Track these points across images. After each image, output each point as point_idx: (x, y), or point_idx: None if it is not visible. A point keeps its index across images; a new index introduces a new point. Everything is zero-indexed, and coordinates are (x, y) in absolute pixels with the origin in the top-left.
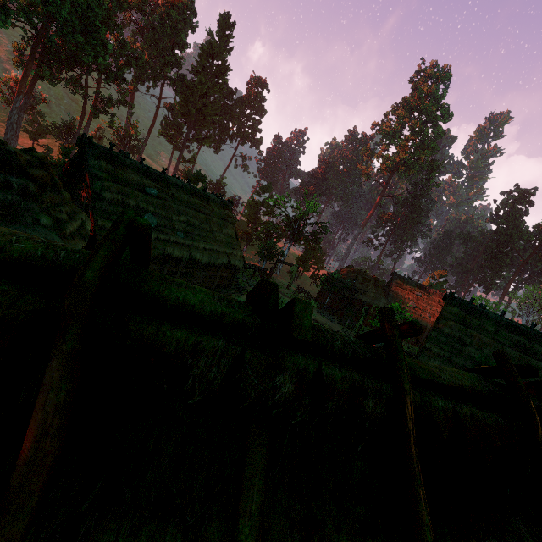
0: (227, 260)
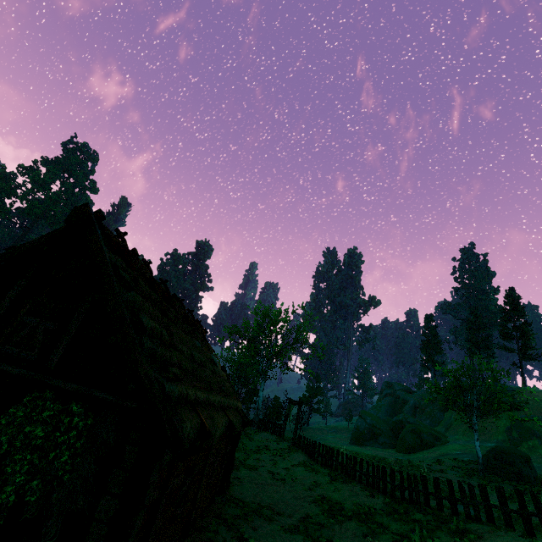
0: None
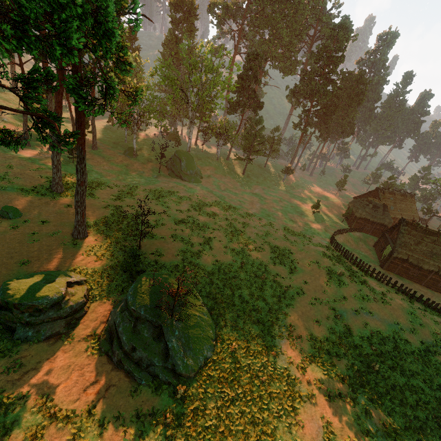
0: (412, 218)
